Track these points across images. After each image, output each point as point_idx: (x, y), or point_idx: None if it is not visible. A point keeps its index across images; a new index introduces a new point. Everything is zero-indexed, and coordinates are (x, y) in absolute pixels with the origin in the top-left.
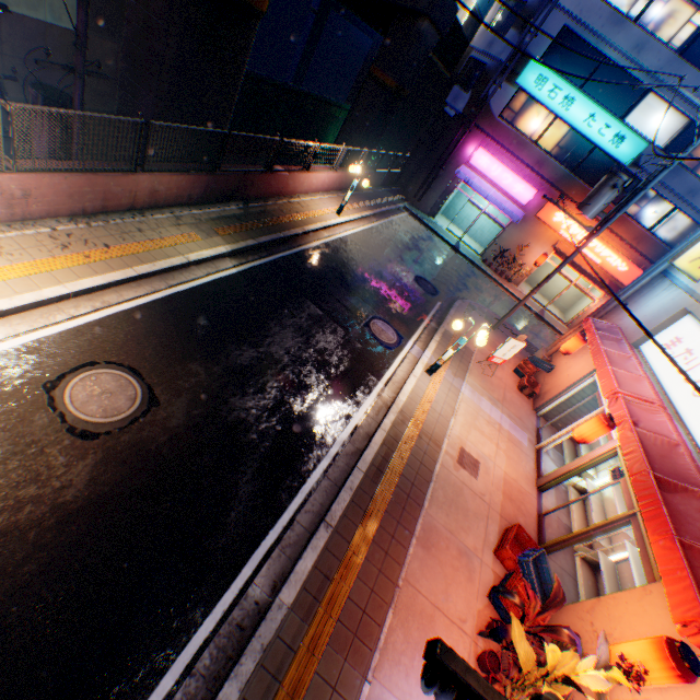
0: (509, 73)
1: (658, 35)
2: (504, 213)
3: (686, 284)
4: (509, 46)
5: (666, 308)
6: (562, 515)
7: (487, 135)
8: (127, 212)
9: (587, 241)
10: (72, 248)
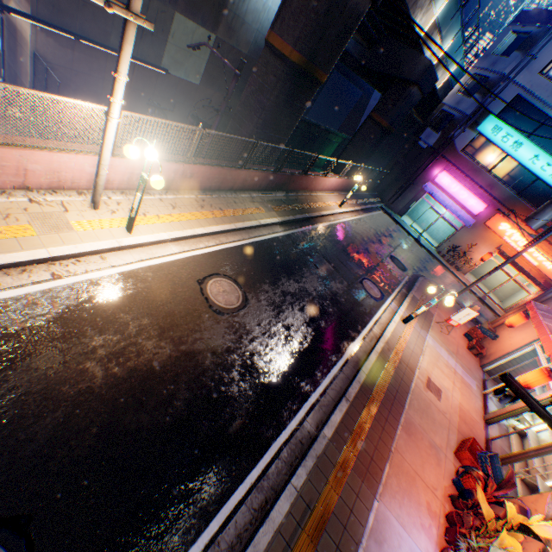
0: (471, 123)
1: None
2: (459, 219)
3: None
4: (473, 105)
5: None
6: (504, 446)
7: (450, 162)
8: (228, 191)
9: (531, 244)
10: (205, 208)
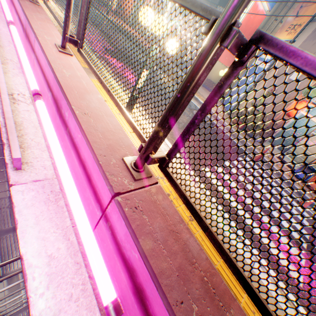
0: None
1: None
2: None
3: None
4: None
5: None
6: None
7: None
8: None
9: None
10: None
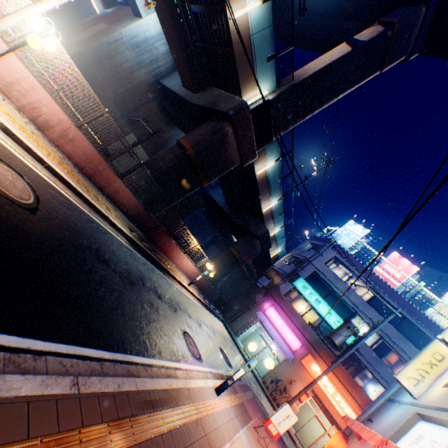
0: (290, 278)
1: (355, 291)
2: (281, 349)
3: (410, 400)
4: (291, 268)
5: (402, 414)
6: None
7: (276, 301)
8: (98, 187)
9: (337, 360)
10: (65, 165)
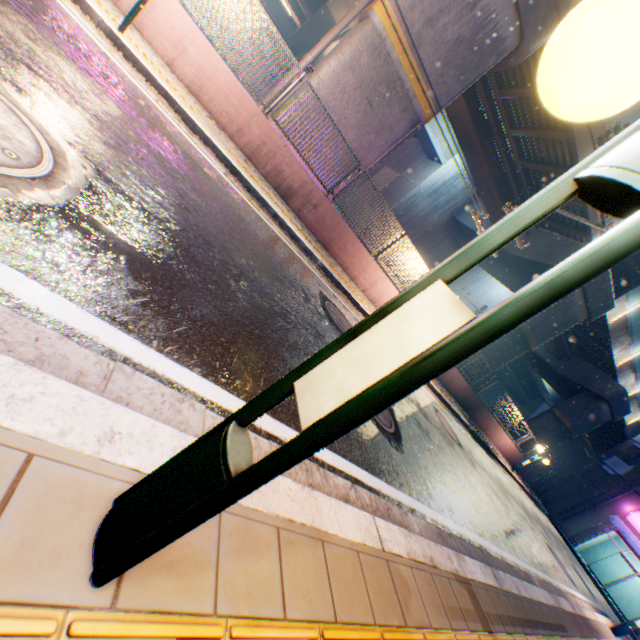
0: None
1: None
2: None
3: None
4: None
5: None
6: None
7: None
8: (436, 378)
9: None
10: None
